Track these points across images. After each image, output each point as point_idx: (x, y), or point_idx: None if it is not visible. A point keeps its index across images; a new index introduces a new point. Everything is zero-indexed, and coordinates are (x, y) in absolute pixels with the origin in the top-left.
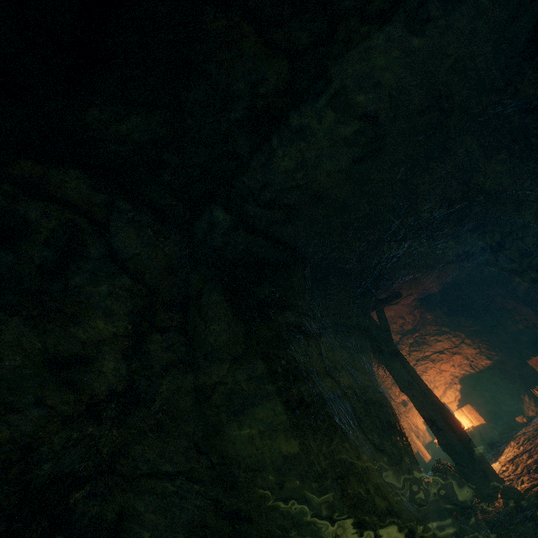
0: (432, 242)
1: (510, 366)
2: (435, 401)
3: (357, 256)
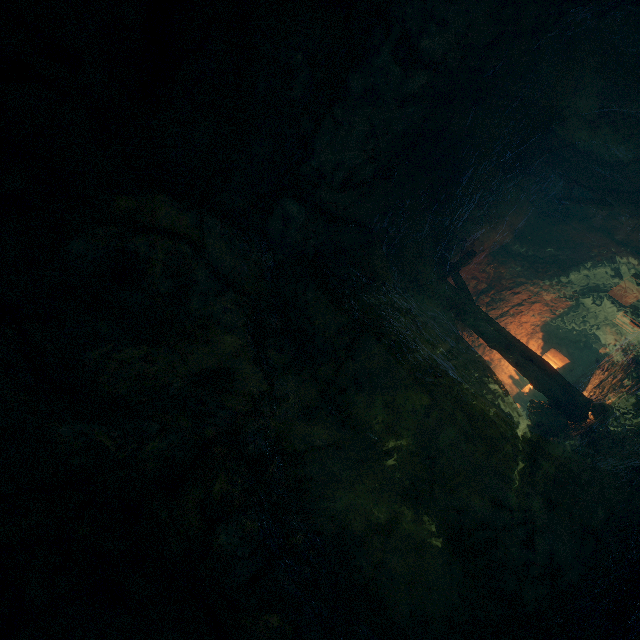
0: (503, 187)
1: (591, 303)
2: (524, 349)
3: (430, 221)
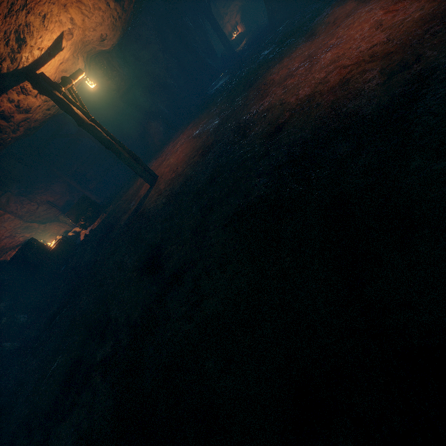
0: None
1: None
2: (222, 33)
3: None
